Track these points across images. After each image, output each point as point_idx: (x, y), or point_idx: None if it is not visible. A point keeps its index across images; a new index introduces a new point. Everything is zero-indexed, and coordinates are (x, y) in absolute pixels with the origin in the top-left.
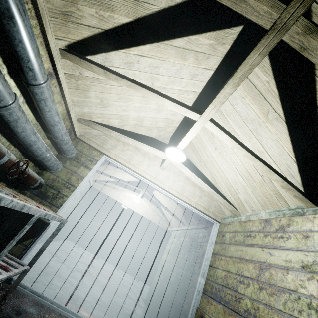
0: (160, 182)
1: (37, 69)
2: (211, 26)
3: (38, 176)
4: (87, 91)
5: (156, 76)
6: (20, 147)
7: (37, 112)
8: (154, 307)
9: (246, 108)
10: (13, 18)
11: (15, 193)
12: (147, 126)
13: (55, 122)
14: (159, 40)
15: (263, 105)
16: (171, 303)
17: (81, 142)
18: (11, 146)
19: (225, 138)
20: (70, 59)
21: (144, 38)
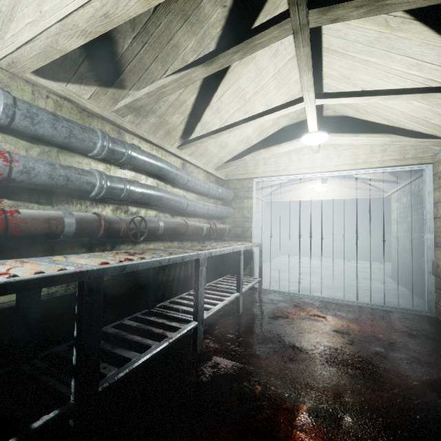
0: (321, 168)
1: (182, 175)
2: (252, 18)
3: (224, 226)
4: (207, 150)
5: (242, 93)
6: (203, 216)
7: (194, 191)
8: (401, 278)
9: (359, 32)
10: (162, 169)
11: (223, 244)
12: (271, 124)
13: (207, 189)
14: (223, 77)
15: (375, 18)
16: (415, 268)
17: (230, 181)
18: (200, 220)
19: (345, 100)
20: (186, 148)
21: (212, 89)
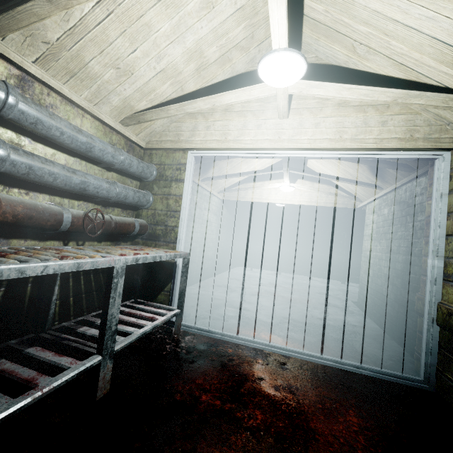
0: (289, 142)
1: None
2: None
3: (132, 219)
4: (85, 68)
5: None
6: (84, 198)
7: (61, 146)
8: (372, 310)
9: None
10: None
11: (95, 250)
12: (217, 57)
13: (86, 145)
14: None
15: None
16: (395, 302)
17: (154, 152)
18: (74, 202)
19: None
20: (8, 30)
21: None
